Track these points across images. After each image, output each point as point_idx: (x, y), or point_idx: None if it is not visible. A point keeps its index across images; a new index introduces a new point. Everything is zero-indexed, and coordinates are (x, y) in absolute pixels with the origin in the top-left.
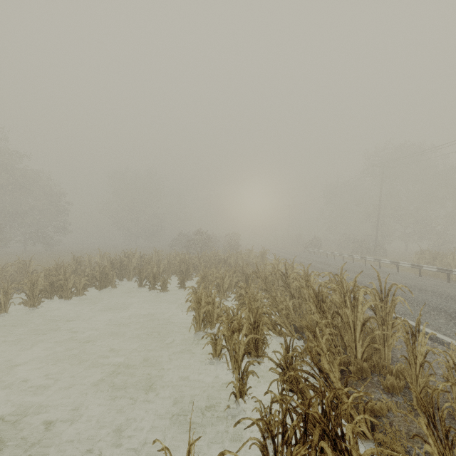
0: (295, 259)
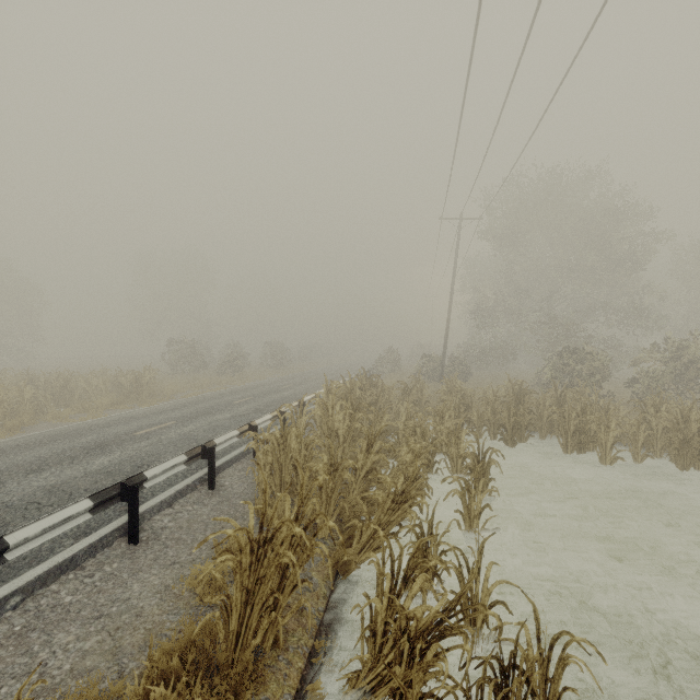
0: (266, 385)
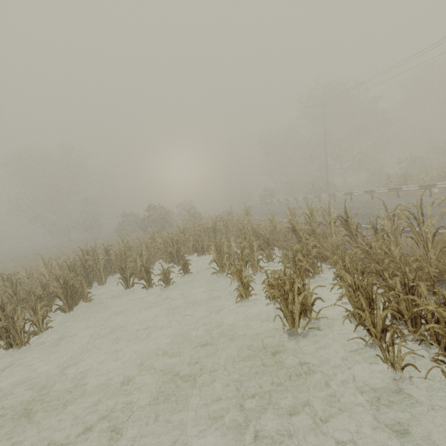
0: (267, 212)
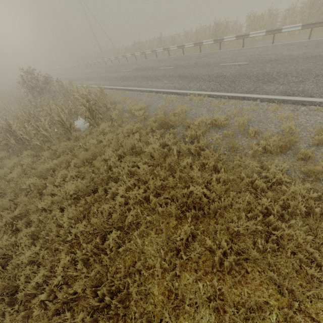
0: None
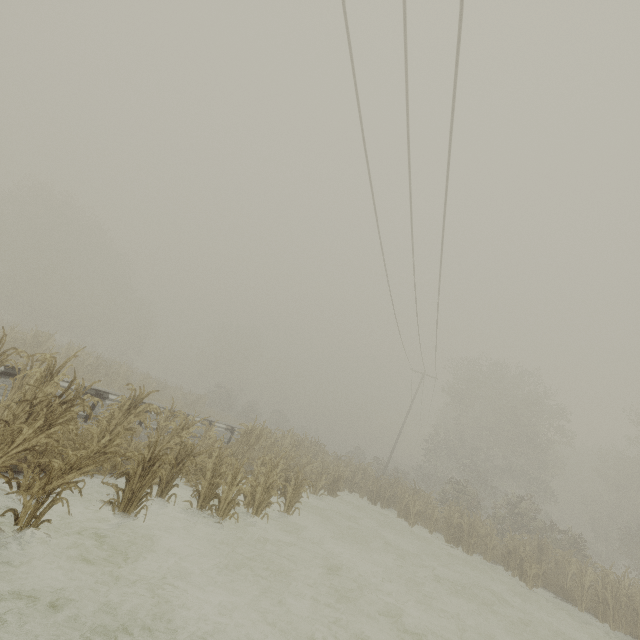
0: None
